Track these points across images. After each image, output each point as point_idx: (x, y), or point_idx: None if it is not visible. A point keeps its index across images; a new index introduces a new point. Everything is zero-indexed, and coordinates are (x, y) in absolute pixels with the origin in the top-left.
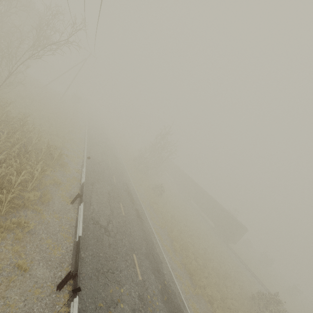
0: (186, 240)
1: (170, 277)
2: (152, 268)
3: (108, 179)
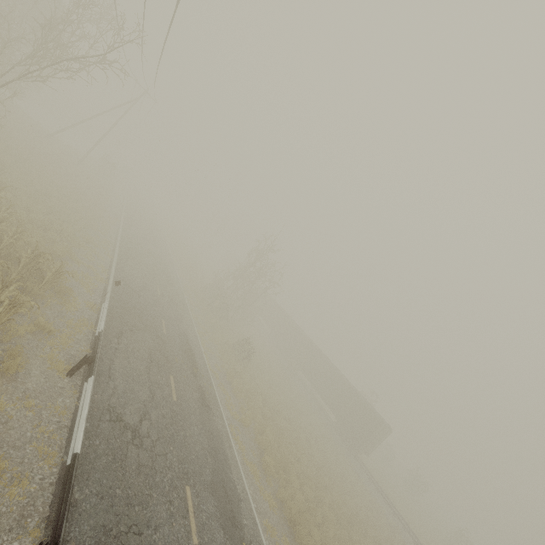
0: (286, 451)
1: (254, 532)
2: (221, 515)
3: (152, 325)
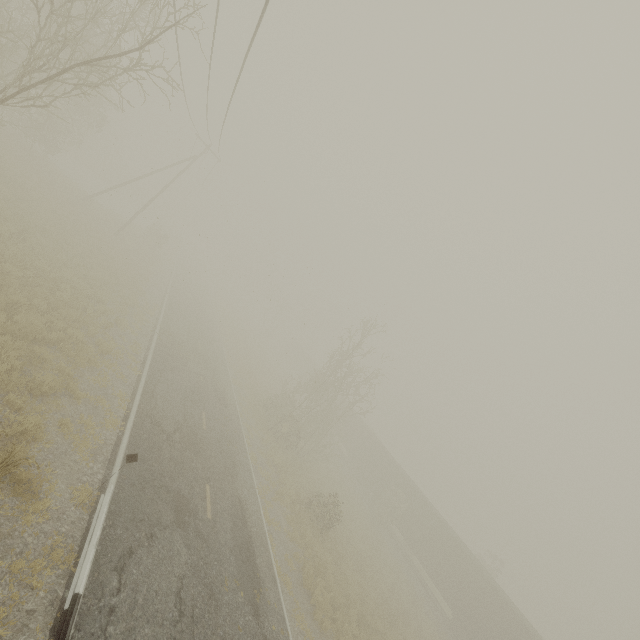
0: None
1: None
2: None
3: (188, 506)
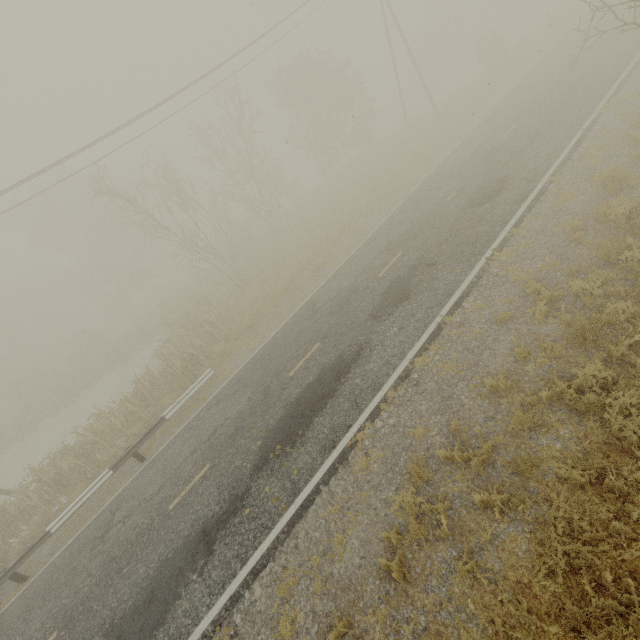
0: None
1: None
2: None
3: (277, 369)
